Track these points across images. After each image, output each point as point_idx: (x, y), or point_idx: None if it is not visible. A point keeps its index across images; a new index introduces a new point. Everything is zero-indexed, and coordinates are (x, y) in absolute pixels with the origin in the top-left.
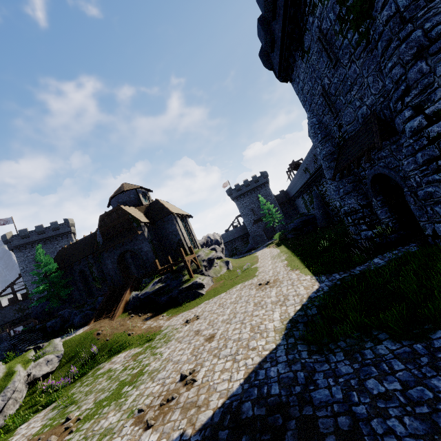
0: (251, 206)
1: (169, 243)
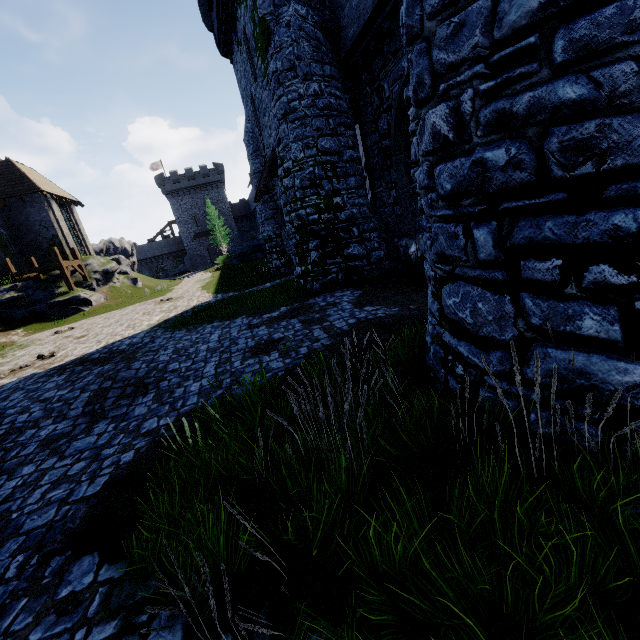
0: (193, 211)
1: (35, 238)
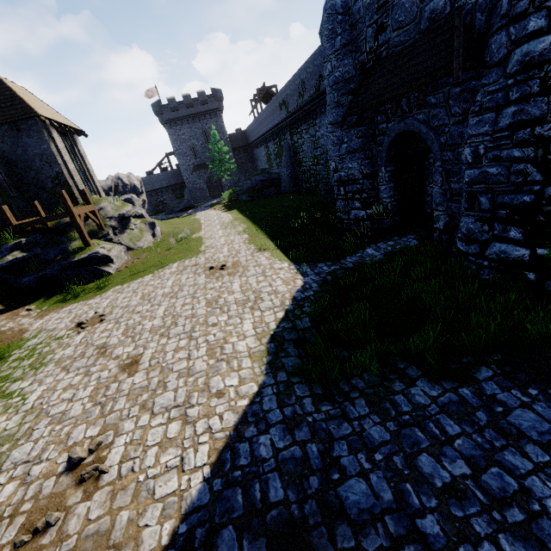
0: (191, 142)
1: (36, 177)
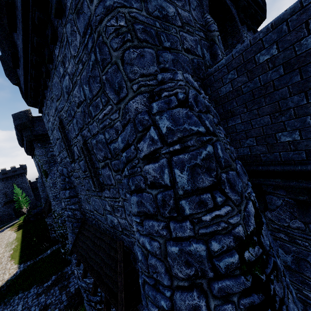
0: (4, 190)
1: None
